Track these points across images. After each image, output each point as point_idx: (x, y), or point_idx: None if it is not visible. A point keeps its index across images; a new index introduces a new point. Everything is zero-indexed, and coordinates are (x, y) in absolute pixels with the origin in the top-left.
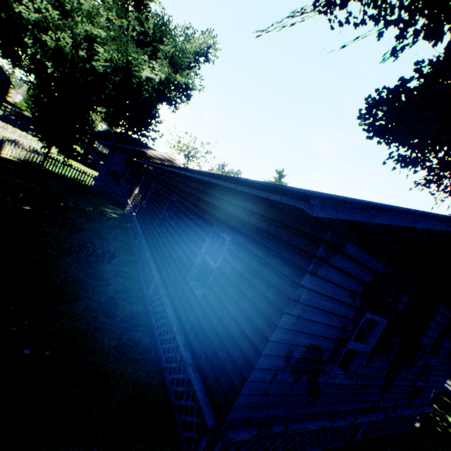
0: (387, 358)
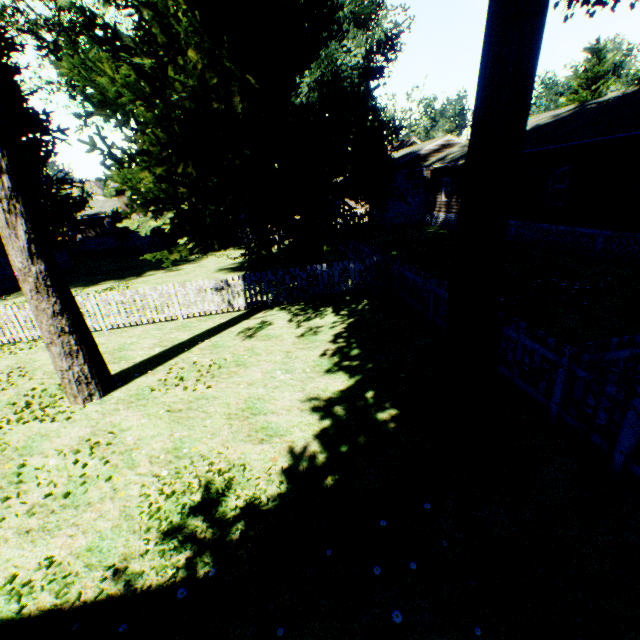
0: None
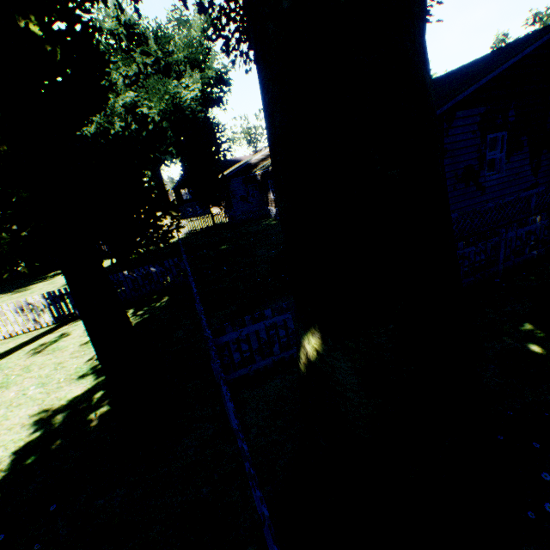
0: (523, 152)
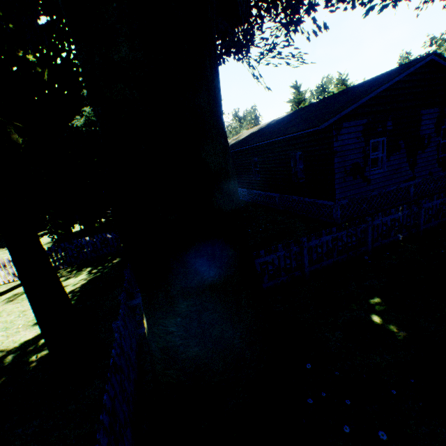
0: (400, 152)
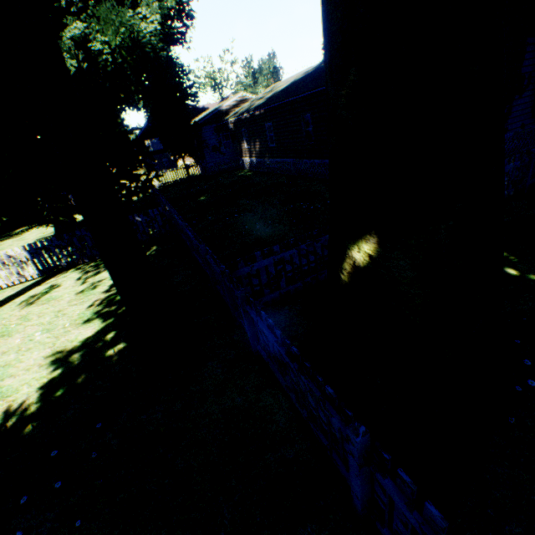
0: None
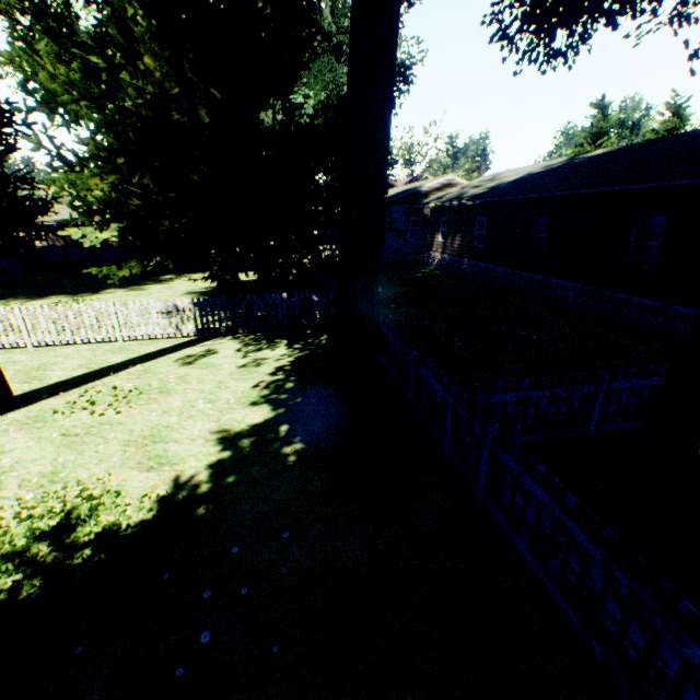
0: None
